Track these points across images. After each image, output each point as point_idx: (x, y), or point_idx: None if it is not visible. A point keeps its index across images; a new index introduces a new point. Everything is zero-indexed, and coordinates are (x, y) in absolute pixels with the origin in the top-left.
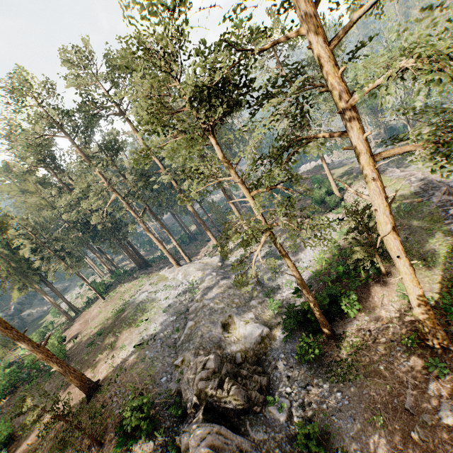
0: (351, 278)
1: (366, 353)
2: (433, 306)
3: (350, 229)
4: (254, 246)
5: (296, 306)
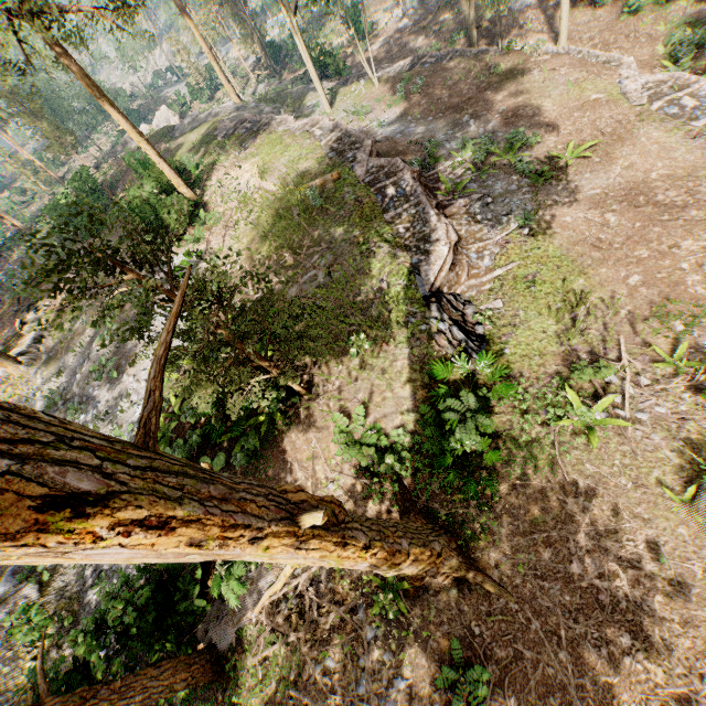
0: (234, 433)
1: (302, 698)
2: (412, 449)
3: (117, 329)
4: (20, 386)
5: (51, 669)
